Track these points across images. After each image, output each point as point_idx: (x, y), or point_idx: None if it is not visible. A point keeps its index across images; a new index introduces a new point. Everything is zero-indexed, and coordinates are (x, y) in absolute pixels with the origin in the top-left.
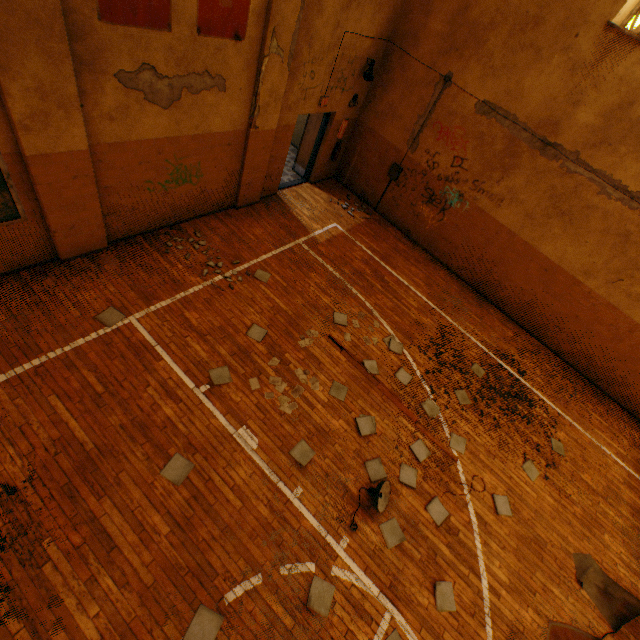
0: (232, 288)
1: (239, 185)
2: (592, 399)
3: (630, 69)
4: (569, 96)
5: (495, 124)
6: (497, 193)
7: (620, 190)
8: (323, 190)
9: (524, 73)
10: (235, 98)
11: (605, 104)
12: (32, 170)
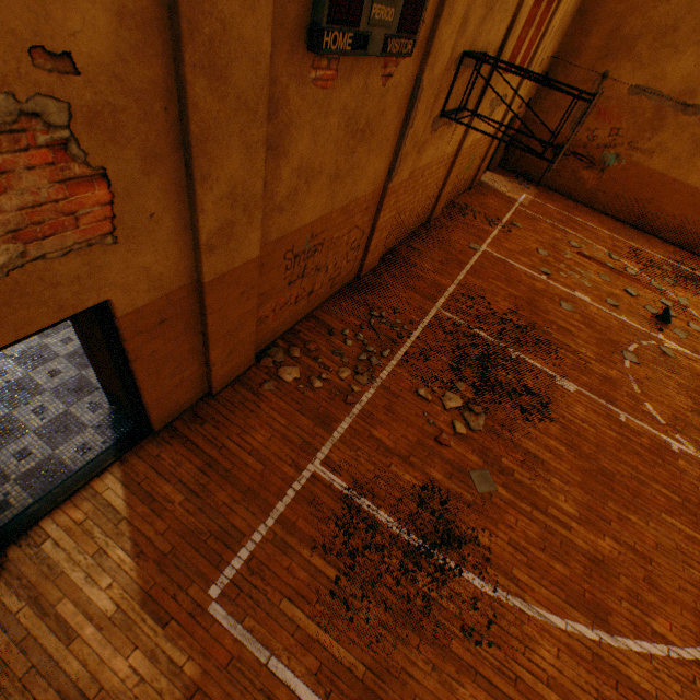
0: (510, 232)
1: (477, 171)
2: None
3: None
4: None
5: (644, 100)
6: (648, 148)
7: None
8: (499, 175)
9: (666, 63)
10: (503, 109)
11: None
12: (457, 159)
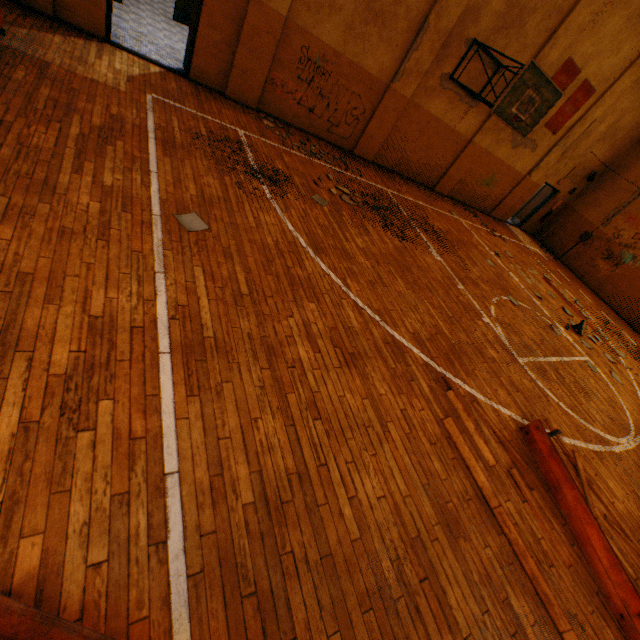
0: (494, 236)
1: (499, 203)
2: None
3: None
4: None
5: None
6: None
7: None
8: (527, 236)
9: None
10: (532, 158)
11: None
12: (467, 147)
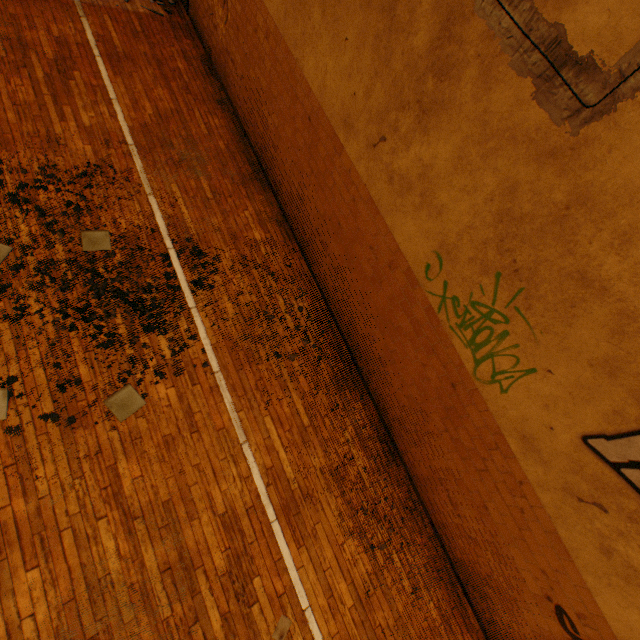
0: None
1: None
2: (325, 380)
3: None
4: None
5: None
6: None
7: None
8: None
9: None
10: None
11: None
12: None
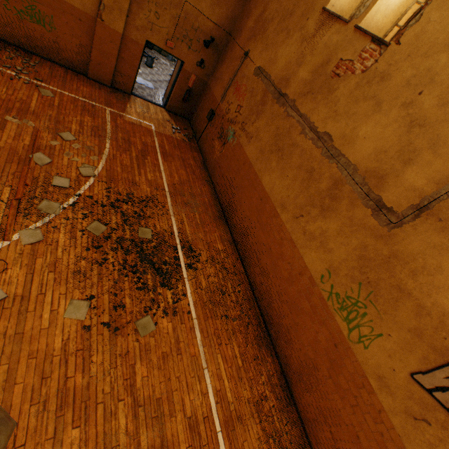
0: (11, 78)
1: (91, 60)
2: (251, 338)
3: (331, 37)
4: (298, 59)
5: (260, 82)
6: (251, 132)
7: (313, 130)
8: (171, 116)
9: (280, 46)
10: None
11: (315, 63)
12: None
